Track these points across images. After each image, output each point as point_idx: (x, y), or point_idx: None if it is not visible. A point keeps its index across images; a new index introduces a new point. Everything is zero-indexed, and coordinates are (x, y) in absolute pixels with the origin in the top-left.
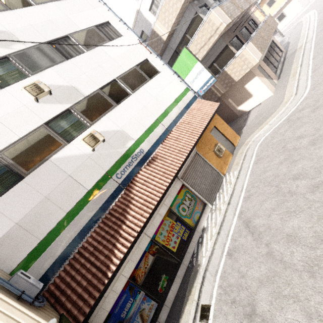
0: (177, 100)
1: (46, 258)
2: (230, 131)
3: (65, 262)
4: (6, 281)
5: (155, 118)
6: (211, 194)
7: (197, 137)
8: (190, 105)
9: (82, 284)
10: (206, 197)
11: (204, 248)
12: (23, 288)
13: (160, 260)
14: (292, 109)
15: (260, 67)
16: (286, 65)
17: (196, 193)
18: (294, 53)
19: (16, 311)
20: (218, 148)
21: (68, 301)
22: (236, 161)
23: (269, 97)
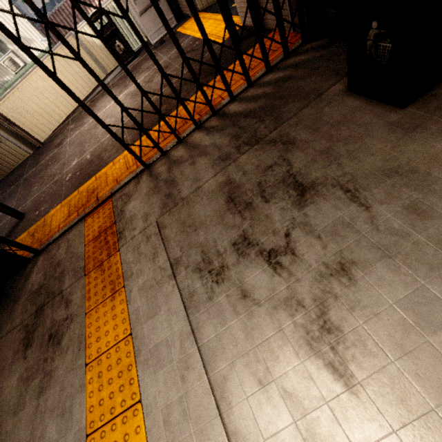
0: None
1: (35, 1)
2: None
3: (50, 13)
4: (14, 2)
5: None
6: None
7: None
8: None
9: (62, 33)
10: None
11: None
12: (25, 13)
13: None
14: None
15: None
16: None
17: None
18: None
19: (25, 22)
20: None
21: (54, 38)
22: None
23: None
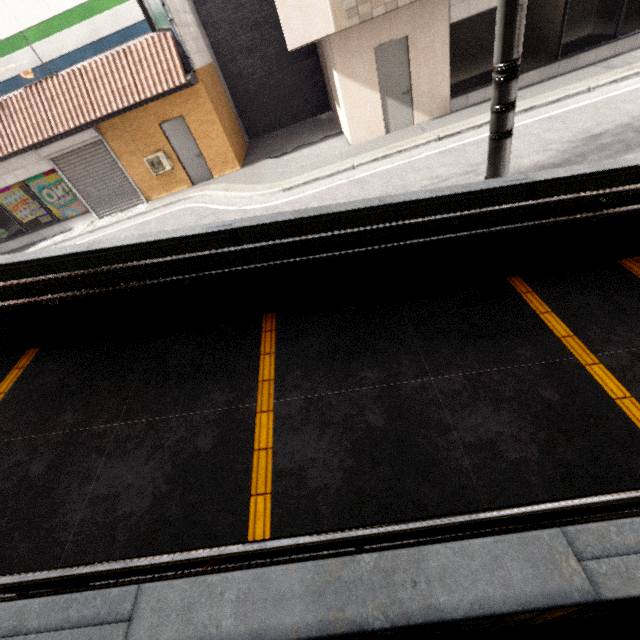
0: (96, 4)
1: None
2: (222, 148)
3: None
4: None
5: (20, 29)
6: (106, 207)
7: (80, 122)
8: (133, 36)
9: None
10: (94, 205)
11: (44, 243)
12: None
13: (1, 218)
14: (234, 208)
15: (402, 46)
16: (521, 94)
17: (76, 191)
18: (608, 70)
19: None
20: (153, 160)
21: None
22: (168, 199)
23: (349, 144)
